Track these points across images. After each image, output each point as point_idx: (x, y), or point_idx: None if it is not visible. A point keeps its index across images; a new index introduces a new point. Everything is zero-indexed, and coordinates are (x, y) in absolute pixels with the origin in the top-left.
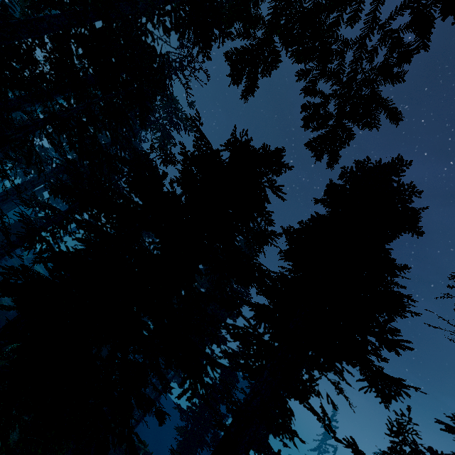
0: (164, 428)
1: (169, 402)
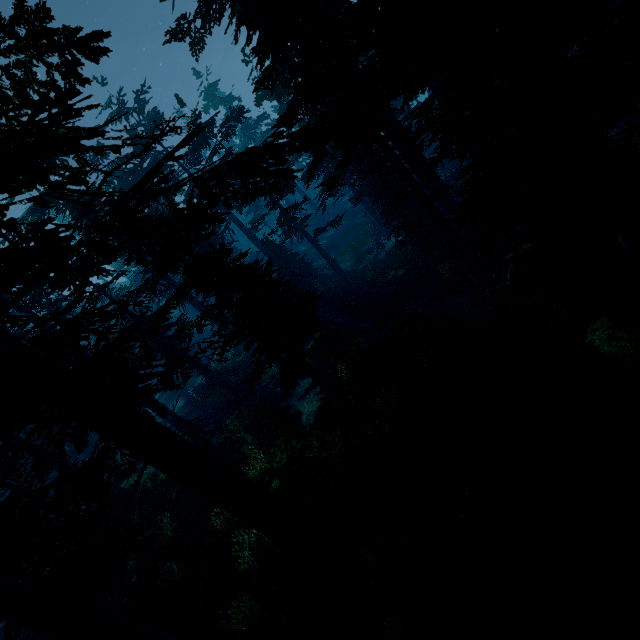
0: None
1: None
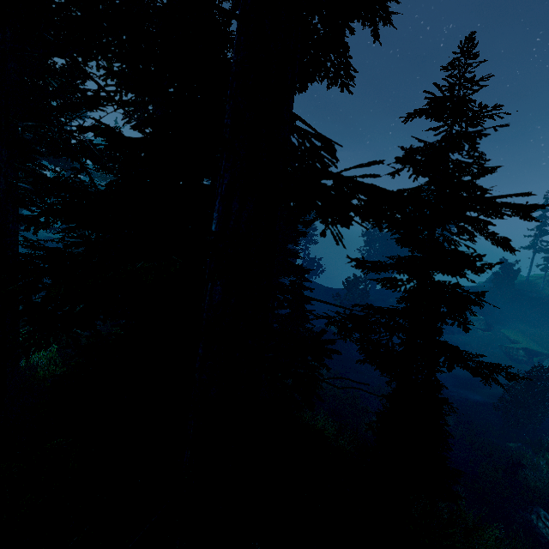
0: (327, 308)
1: (327, 290)
